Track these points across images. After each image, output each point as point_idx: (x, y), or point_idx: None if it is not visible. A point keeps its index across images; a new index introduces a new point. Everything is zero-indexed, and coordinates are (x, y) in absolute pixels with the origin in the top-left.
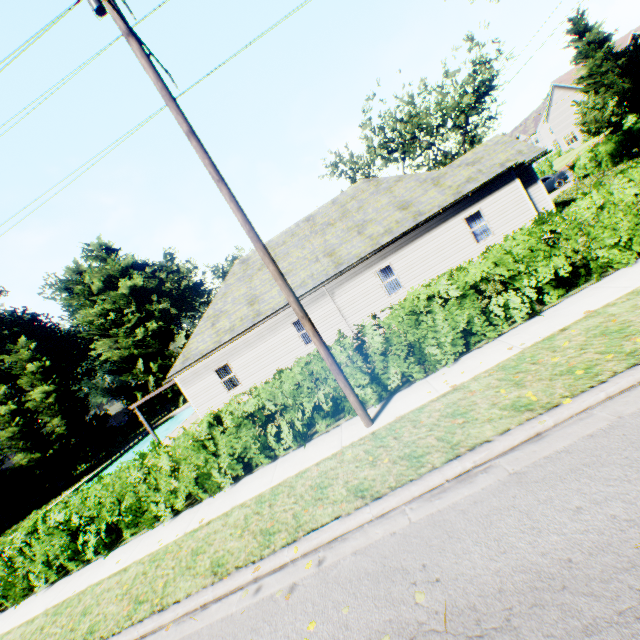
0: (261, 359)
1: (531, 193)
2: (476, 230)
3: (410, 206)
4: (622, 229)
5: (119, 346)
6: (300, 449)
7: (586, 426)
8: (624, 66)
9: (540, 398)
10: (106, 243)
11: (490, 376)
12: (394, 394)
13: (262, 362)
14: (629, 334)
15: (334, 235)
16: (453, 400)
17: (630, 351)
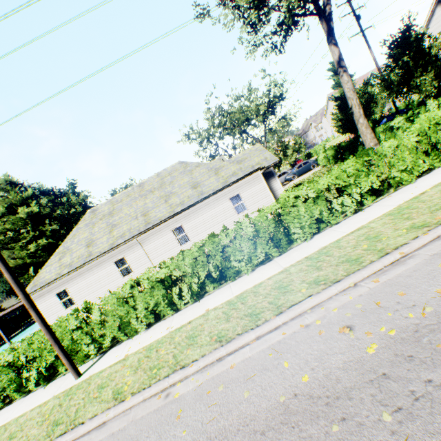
0: (91, 286)
1: (272, 184)
2: (238, 205)
3: (198, 186)
4: (246, 251)
5: (16, 256)
6: (43, 388)
7: (120, 423)
8: (339, 106)
9: (128, 389)
10: (11, 179)
11: (140, 353)
12: (111, 349)
13: (92, 288)
14: (193, 343)
15: (151, 200)
16: (114, 370)
17: (178, 361)
